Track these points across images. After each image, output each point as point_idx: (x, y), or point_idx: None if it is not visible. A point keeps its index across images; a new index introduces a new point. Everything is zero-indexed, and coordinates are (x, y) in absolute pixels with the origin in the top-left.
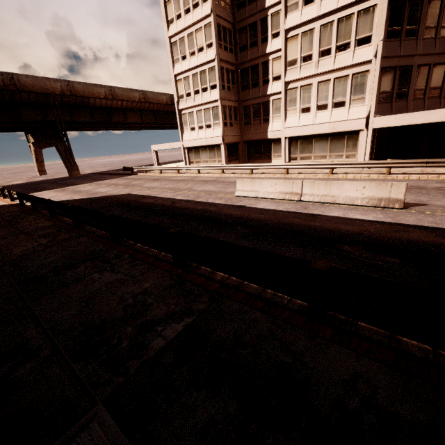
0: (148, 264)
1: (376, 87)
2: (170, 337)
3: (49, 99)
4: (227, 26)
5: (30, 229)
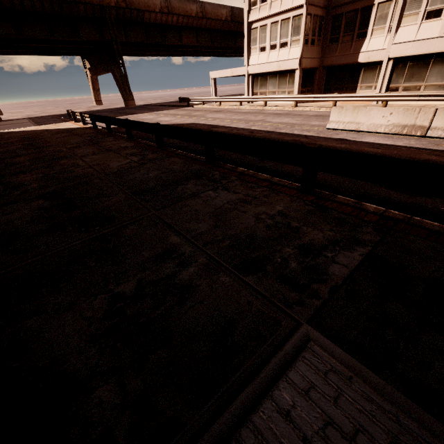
0: (266, 187)
1: None
2: (350, 266)
3: (105, 12)
4: None
5: (115, 148)
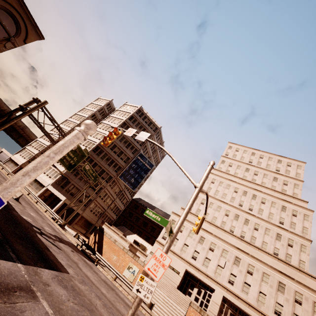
0: None
1: (57, 178)
2: None
3: None
4: None
5: None
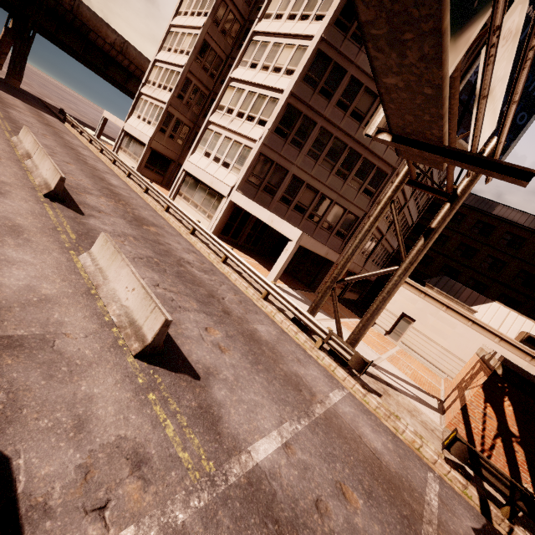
0: None
1: (249, 165)
2: None
3: None
4: (218, 53)
5: None
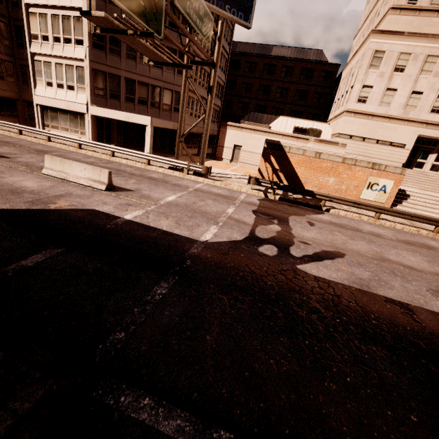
0: None
1: (89, 82)
2: None
3: None
4: None
5: None
